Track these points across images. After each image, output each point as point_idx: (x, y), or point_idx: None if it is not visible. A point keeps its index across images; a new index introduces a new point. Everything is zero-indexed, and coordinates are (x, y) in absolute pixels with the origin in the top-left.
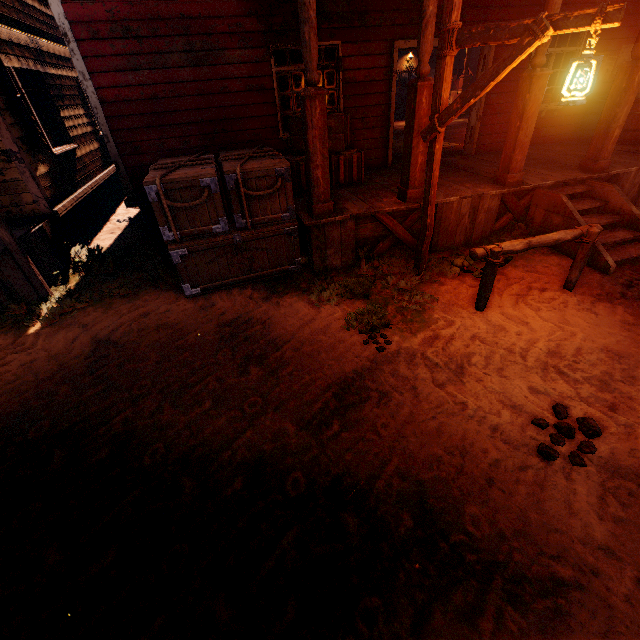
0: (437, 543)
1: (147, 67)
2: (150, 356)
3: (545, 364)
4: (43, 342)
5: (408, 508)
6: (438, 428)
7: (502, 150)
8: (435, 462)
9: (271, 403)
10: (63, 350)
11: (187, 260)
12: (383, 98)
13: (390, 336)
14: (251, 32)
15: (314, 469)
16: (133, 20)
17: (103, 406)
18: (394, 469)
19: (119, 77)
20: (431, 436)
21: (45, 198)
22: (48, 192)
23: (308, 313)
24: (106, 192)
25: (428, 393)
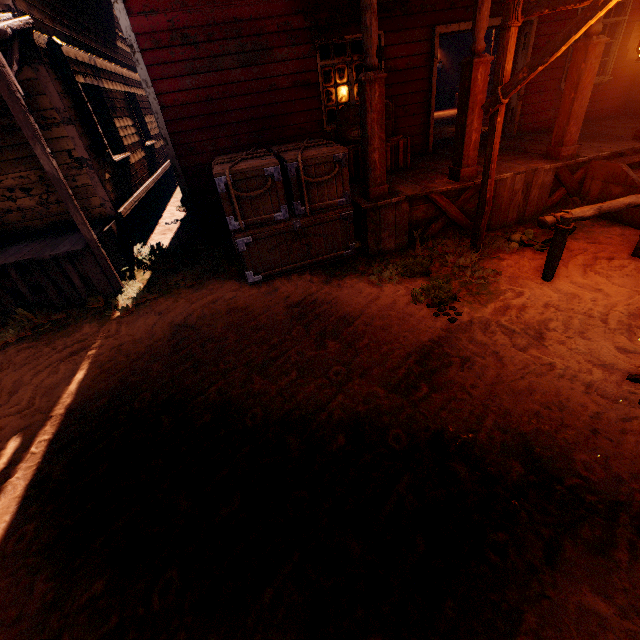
0: (552, 486)
1: (203, 71)
2: (228, 336)
3: (628, 326)
4: (126, 329)
5: (515, 457)
6: (529, 387)
7: (544, 129)
8: (533, 416)
9: (355, 371)
10: (146, 335)
11: (251, 248)
12: (424, 84)
13: (459, 308)
14: (298, 29)
15: (412, 426)
16: (191, 27)
17: (195, 379)
18: (493, 424)
19: (177, 82)
20: (523, 394)
21: (111, 201)
22: (112, 196)
23: (371, 292)
24: (153, 198)
25: (511, 356)
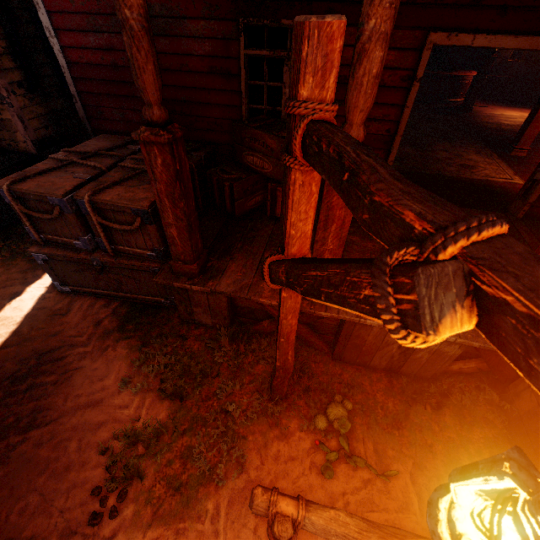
0: None
1: (106, 30)
2: None
3: None
4: None
5: None
6: None
7: None
8: None
9: None
10: None
11: (52, 263)
12: (392, 112)
13: (127, 501)
14: None
15: None
16: None
17: None
18: None
19: (81, 37)
20: None
21: (33, 140)
22: (42, 133)
23: (110, 386)
24: None
25: None
